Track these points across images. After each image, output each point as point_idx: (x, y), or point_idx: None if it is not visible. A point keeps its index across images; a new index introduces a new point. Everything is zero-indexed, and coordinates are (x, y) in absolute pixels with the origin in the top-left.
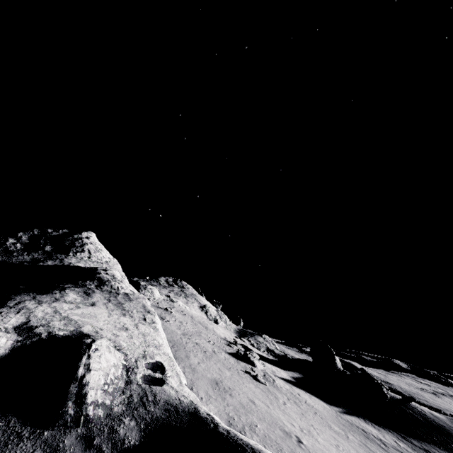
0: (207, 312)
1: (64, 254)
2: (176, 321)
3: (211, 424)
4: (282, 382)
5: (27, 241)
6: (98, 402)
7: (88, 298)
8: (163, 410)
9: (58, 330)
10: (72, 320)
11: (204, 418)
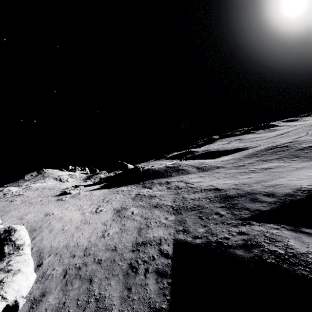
0: (61, 179)
1: None
2: (23, 198)
3: None
4: (86, 192)
5: None
6: None
7: None
8: None
9: None
10: None
11: None
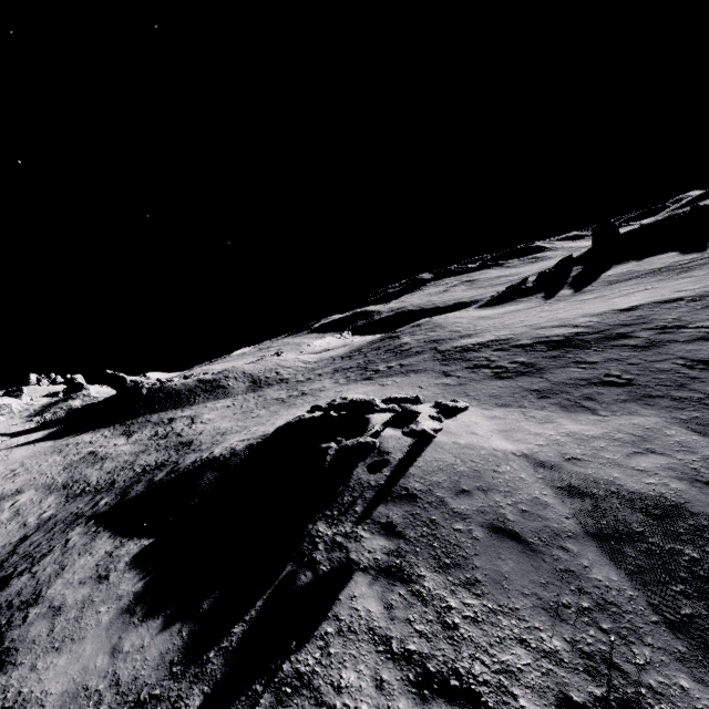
0: None
1: None
2: None
3: None
4: None
5: None
6: None
7: None
8: None
9: None
10: None
11: None
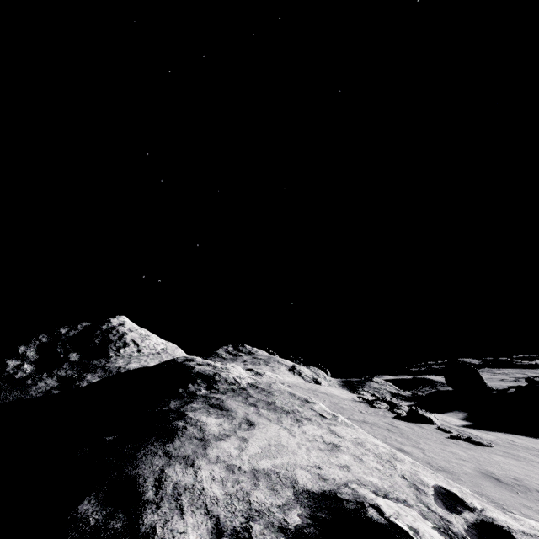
0: (301, 373)
1: (101, 358)
2: None
3: None
4: (476, 432)
5: (36, 357)
6: None
7: (230, 414)
8: None
9: (284, 514)
10: (269, 474)
11: None
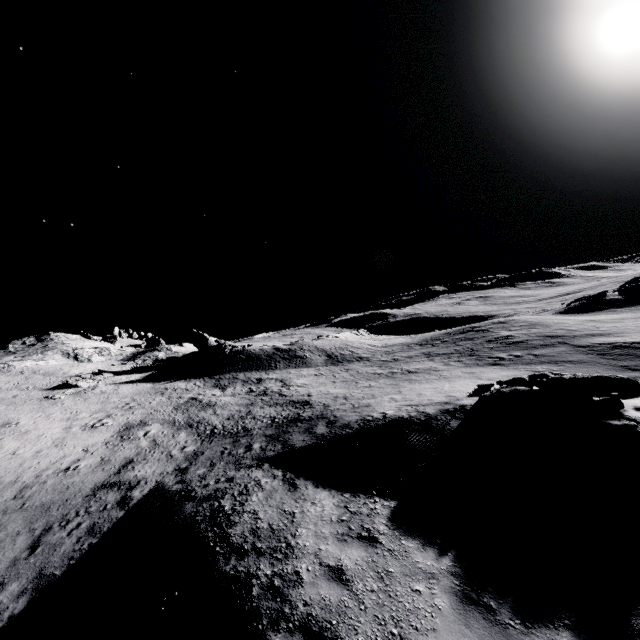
0: (78, 356)
1: None
2: None
3: None
4: (108, 387)
5: None
6: None
7: None
8: None
9: None
10: None
11: None
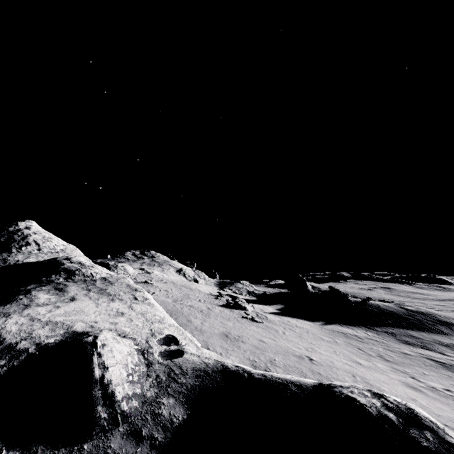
0: (185, 274)
1: (4, 253)
2: (161, 291)
3: (245, 374)
4: (272, 316)
5: None
6: (129, 395)
7: (64, 294)
8: (194, 378)
9: (46, 339)
10: (57, 323)
11: (235, 371)
